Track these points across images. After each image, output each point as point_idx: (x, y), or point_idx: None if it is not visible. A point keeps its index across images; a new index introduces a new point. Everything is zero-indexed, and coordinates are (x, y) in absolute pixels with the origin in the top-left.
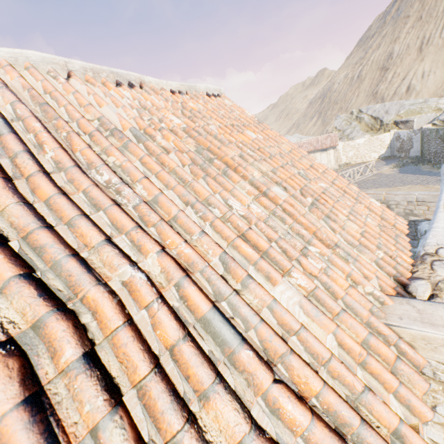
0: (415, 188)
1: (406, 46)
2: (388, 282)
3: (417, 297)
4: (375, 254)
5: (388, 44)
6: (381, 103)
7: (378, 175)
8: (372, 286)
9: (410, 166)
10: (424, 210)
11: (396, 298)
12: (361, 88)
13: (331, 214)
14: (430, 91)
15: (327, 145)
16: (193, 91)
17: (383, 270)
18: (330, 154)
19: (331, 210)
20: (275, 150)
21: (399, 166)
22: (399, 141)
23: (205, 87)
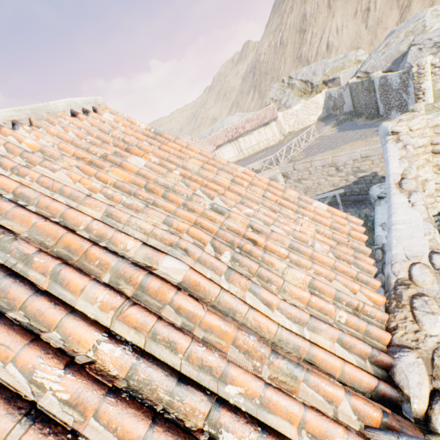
0: (356, 145)
1: (316, 5)
2: (364, 379)
3: (412, 400)
4: (336, 318)
5: (299, 5)
6: (308, 65)
7: (321, 138)
8: (343, 435)
9: (347, 122)
10: (369, 165)
11: (386, 439)
12: (286, 54)
13: (262, 271)
14: (347, 45)
15: (267, 118)
16: (44, 114)
17: (352, 351)
18: (273, 127)
19: (263, 258)
20: (176, 176)
21: (337, 124)
22: (332, 99)
23: (66, 102)
